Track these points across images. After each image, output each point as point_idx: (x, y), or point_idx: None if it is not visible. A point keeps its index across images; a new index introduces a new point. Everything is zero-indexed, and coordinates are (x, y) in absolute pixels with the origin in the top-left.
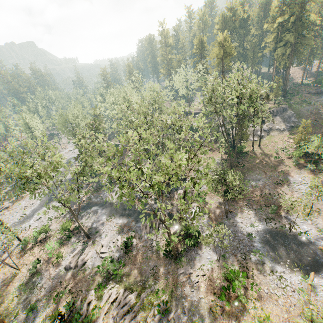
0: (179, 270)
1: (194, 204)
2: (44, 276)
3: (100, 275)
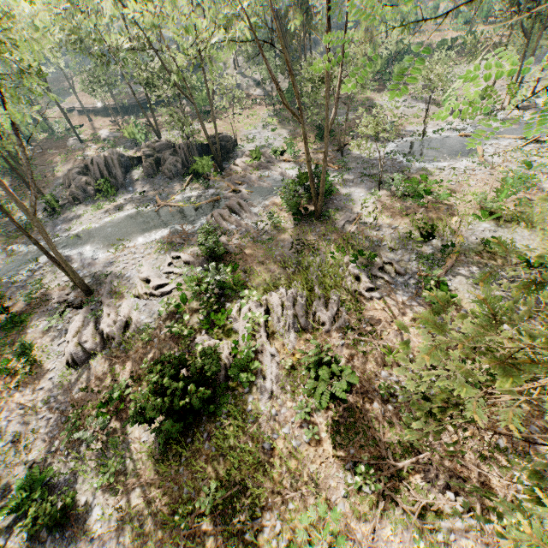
0: (337, 224)
1: (279, 165)
2: (1, 422)
3: (192, 314)
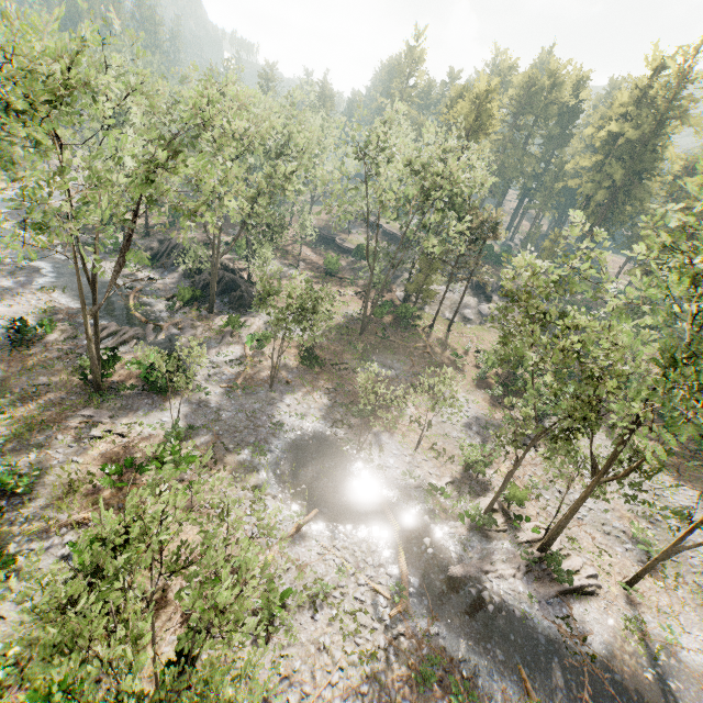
0: (86, 410)
1: (235, 345)
2: None
3: None
